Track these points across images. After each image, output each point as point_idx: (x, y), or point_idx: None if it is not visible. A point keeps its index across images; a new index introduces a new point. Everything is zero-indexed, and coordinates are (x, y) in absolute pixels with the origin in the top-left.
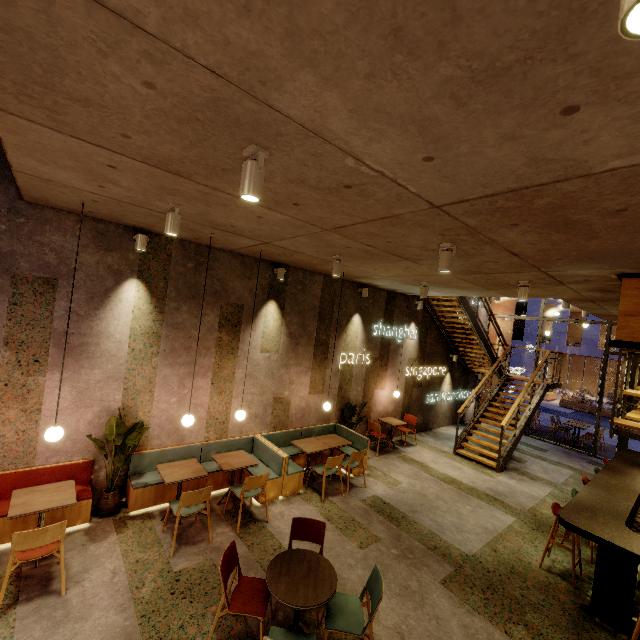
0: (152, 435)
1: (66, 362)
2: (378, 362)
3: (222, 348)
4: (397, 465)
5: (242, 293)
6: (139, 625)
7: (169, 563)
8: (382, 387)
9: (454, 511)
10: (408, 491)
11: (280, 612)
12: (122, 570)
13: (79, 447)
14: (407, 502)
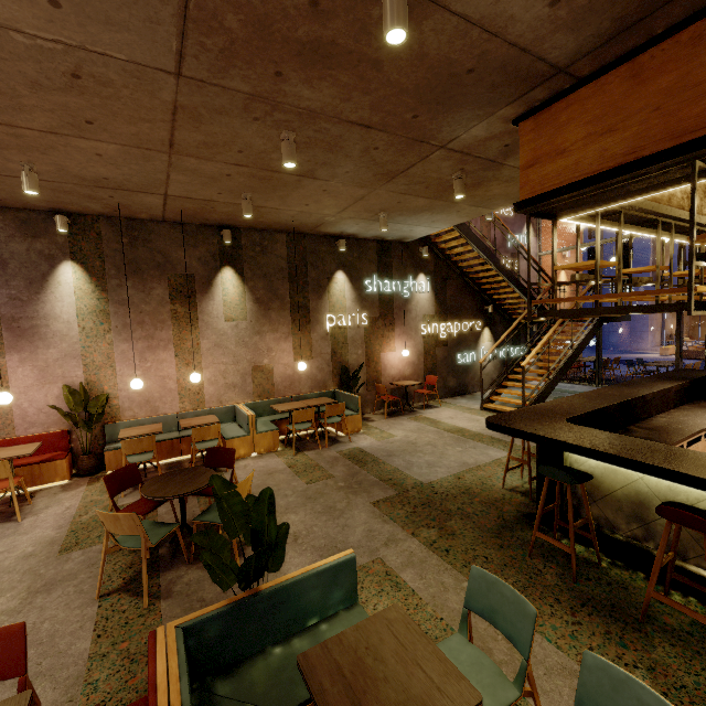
0: (123, 407)
1: (21, 344)
2: (380, 322)
3: (179, 320)
4: (403, 424)
5: (190, 263)
6: (66, 536)
7: (117, 501)
8: (391, 349)
9: (438, 452)
10: (397, 442)
11: (192, 526)
12: (76, 506)
13: (53, 419)
14: (388, 449)
